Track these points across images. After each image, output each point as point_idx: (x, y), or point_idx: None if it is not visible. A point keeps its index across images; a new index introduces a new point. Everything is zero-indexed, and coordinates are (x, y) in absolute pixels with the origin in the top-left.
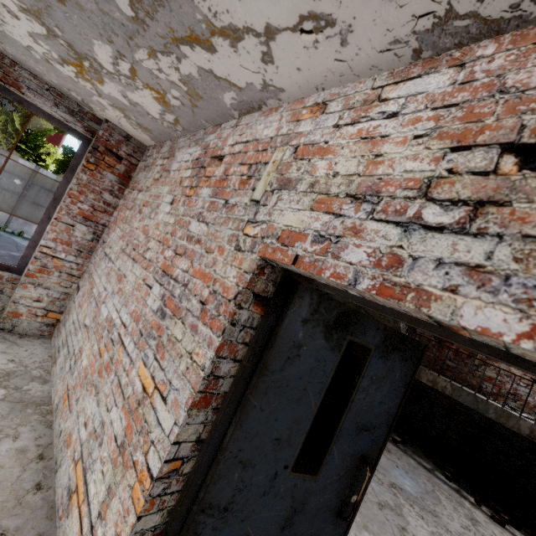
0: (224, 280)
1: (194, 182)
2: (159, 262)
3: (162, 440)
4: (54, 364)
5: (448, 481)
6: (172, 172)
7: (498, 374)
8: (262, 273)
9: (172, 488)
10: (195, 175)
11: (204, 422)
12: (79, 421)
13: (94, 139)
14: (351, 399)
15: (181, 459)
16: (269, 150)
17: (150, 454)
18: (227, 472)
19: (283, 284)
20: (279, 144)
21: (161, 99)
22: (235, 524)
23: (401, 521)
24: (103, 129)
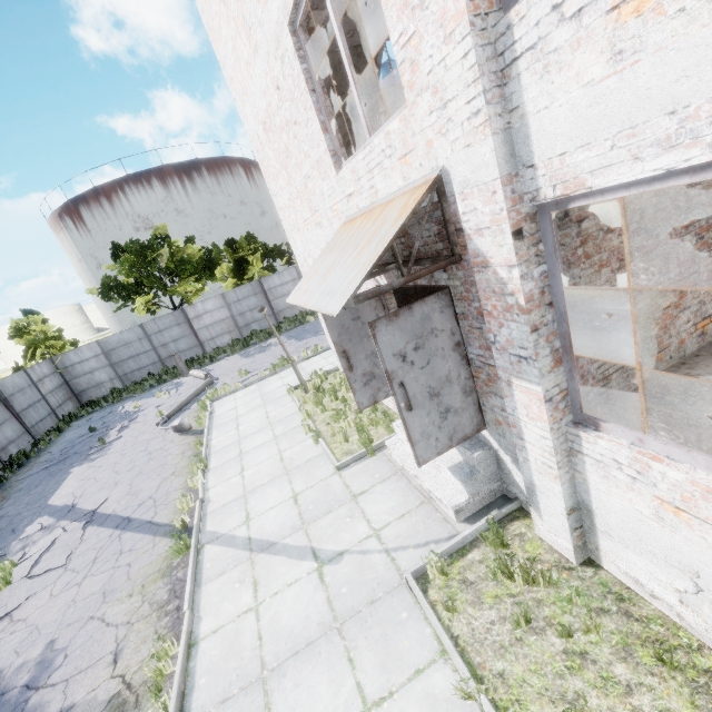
0: None
1: None
2: (678, 228)
3: None
4: (610, 398)
5: None
6: None
7: None
8: None
9: None
10: None
11: None
12: (682, 330)
13: None
14: None
15: None
16: None
17: None
18: None
19: None
20: None
21: None
22: None
23: None
24: None
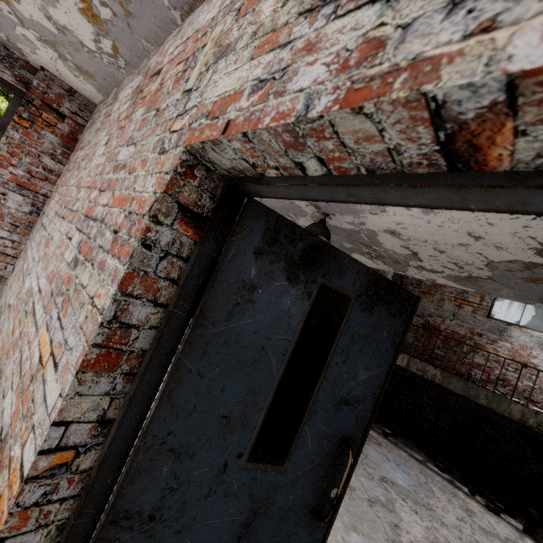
0: (141, 194)
1: (130, 110)
2: (83, 208)
3: (43, 421)
4: None
5: (441, 472)
6: (112, 113)
7: (488, 359)
8: (191, 175)
9: (61, 493)
10: (132, 103)
11: (111, 393)
12: None
13: (28, 91)
14: (326, 364)
15: (73, 448)
16: (209, 31)
17: (27, 444)
18: (151, 466)
19: (225, 197)
20: (220, 18)
21: (88, 11)
22: (168, 538)
23: (393, 517)
24: (38, 78)
